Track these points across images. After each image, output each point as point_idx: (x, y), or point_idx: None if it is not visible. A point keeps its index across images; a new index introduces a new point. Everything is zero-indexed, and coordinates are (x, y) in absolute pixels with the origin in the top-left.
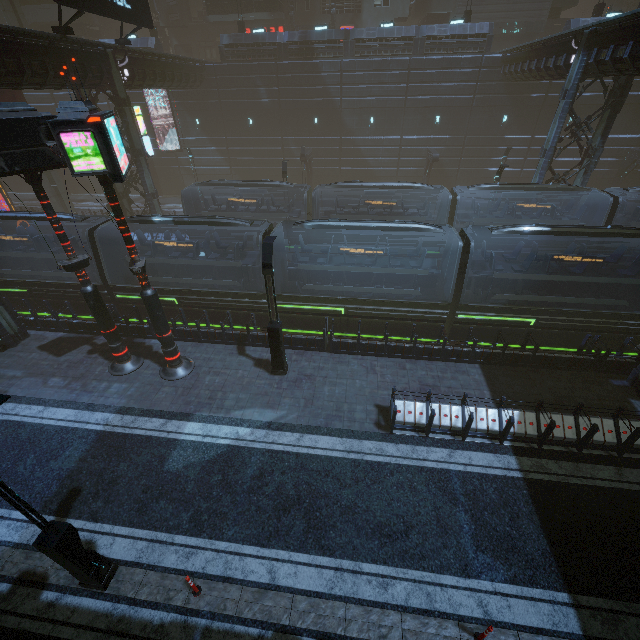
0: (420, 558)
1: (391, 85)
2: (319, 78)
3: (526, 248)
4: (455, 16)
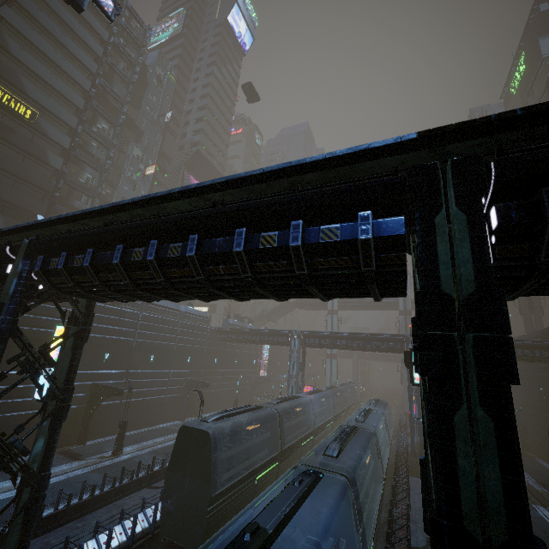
0: (547, 526)
1: (168, 334)
2: (121, 321)
3: (325, 422)
4: (189, 304)
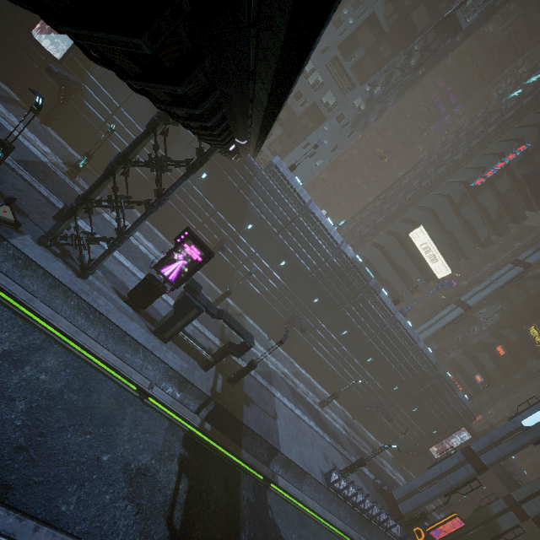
0: None
1: None
2: None
3: None
4: None
